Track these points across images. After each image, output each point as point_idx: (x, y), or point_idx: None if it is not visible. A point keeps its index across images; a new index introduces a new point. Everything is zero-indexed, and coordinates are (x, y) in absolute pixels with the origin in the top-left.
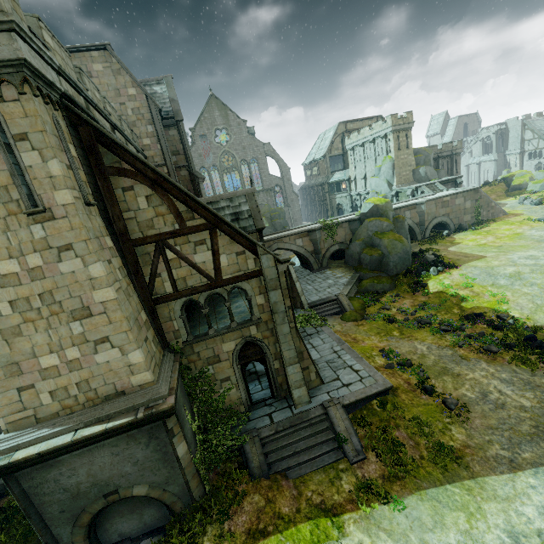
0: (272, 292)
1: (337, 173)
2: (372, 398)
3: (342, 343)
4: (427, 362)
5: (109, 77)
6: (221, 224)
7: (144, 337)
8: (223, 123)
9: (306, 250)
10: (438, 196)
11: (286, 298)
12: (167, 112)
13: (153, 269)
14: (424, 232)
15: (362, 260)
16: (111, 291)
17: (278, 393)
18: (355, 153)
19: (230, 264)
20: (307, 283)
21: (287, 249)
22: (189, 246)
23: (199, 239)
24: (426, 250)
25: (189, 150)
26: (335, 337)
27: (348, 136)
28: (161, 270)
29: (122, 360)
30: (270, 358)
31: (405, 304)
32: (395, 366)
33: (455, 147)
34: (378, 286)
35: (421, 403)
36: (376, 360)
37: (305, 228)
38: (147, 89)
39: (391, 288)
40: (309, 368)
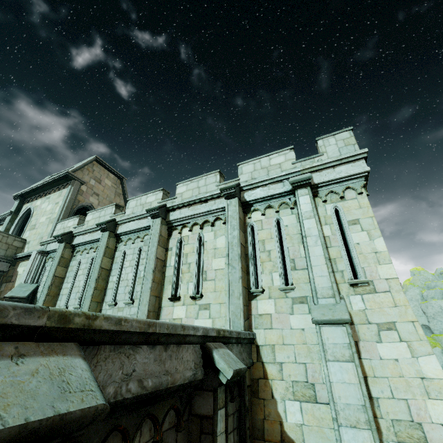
0: None
1: None
2: None
3: None
4: None
5: (111, 192)
6: None
7: None
8: None
9: None
10: None
11: None
12: None
13: None
14: None
15: None
16: None
17: None
18: None
19: None
20: None
21: None
22: None
23: None
24: None
25: None
26: None
27: None
28: None
29: None
30: None
31: None
32: None
33: None
34: None
35: None
36: None
37: None
38: None
39: None
40: None
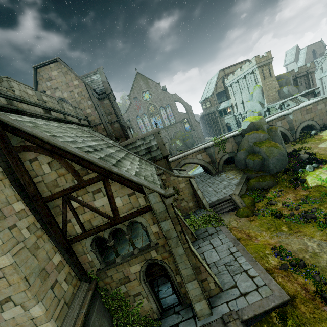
0: (163, 222)
1: (223, 103)
2: (271, 310)
3: (237, 244)
4: (320, 262)
5: (61, 77)
6: (110, 174)
7: (52, 282)
8: (146, 88)
9: (205, 161)
10: (301, 106)
11: (176, 225)
12: (101, 90)
13: (63, 217)
14: (295, 134)
15: (247, 164)
16: (6, 258)
17: (183, 301)
18: (233, 88)
19: (124, 204)
20: (208, 185)
21: (191, 163)
22: (88, 196)
23: (95, 188)
24: (299, 149)
25: (117, 110)
26: (231, 237)
27: (227, 78)
28: (70, 217)
29: (25, 315)
30: (172, 274)
31: (288, 199)
32: (289, 267)
33: (308, 68)
34: (263, 184)
35: (323, 317)
36: (270, 260)
37: (203, 146)
38: (88, 79)
39: (274, 184)
40: (208, 279)
